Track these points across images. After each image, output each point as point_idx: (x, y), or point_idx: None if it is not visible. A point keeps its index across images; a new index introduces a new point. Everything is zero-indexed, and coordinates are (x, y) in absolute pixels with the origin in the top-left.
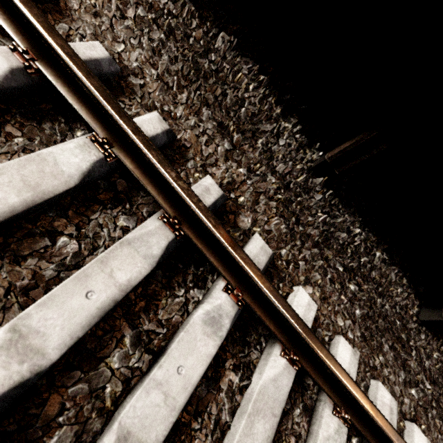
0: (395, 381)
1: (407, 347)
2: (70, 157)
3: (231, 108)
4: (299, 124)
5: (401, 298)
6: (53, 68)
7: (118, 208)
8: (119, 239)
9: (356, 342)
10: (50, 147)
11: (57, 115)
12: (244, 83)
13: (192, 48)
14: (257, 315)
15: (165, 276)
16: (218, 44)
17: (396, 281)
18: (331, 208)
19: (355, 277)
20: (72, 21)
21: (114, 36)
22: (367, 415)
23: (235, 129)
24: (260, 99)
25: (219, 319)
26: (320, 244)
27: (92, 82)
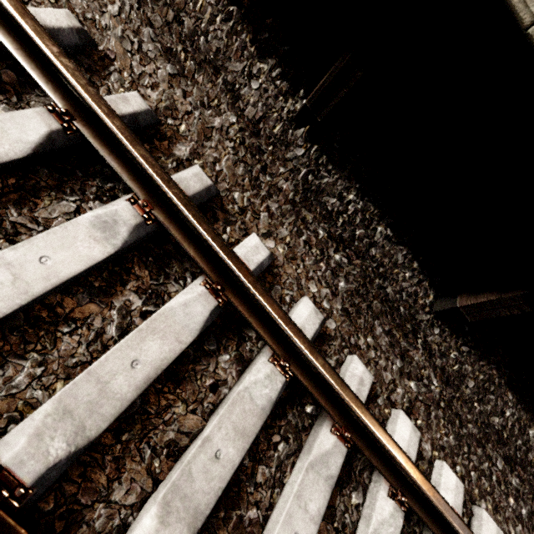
0: (386, 367)
1: (412, 338)
2: None
3: (188, 37)
4: (279, 68)
5: (409, 284)
6: None
7: None
8: None
9: (334, 315)
10: None
11: None
12: (208, 13)
13: None
14: (172, 235)
15: (52, 177)
16: None
17: (405, 264)
18: (318, 169)
19: (345, 249)
20: None
21: None
22: (306, 359)
23: (189, 59)
24: (227, 32)
25: (113, 225)
26: (298, 204)
27: None
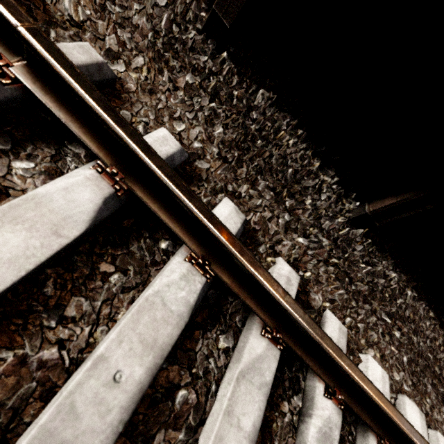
0: (441, 420)
1: (441, 379)
2: (177, 292)
3: (278, 169)
4: (336, 176)
5: (430, 331)
6: (140, 182)
7: (215, 327)
8: (225, 367)
9: (409, 393)
10: (143, 274)
11: (140, 229)
12: (286, 140)
13: (234, 108)
14: (355, 411)
15: (270, 394)
16: (258, 101)
17: (424, 315)
18: (369, 256)
19: (395, 321)
20: (131, 105)
21: (170, 112)
22: None
23: (287, 193)
24: (302, 155)
25: (329, 433)
26: (367, 297)
27: (195, 204)
